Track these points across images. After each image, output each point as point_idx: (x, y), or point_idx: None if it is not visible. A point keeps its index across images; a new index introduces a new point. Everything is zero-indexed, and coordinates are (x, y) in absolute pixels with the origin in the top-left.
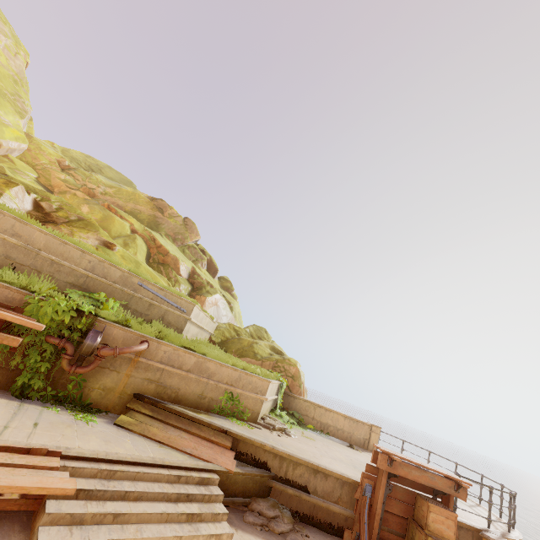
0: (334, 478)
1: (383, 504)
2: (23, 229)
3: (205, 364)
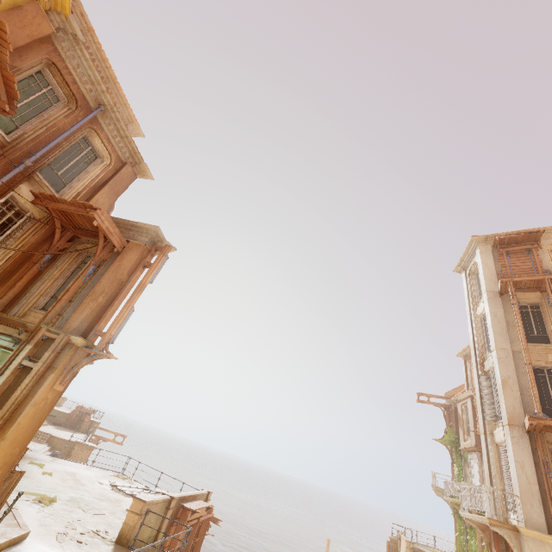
0: (64, 413)
1: (74, 418)
2: None
3: None
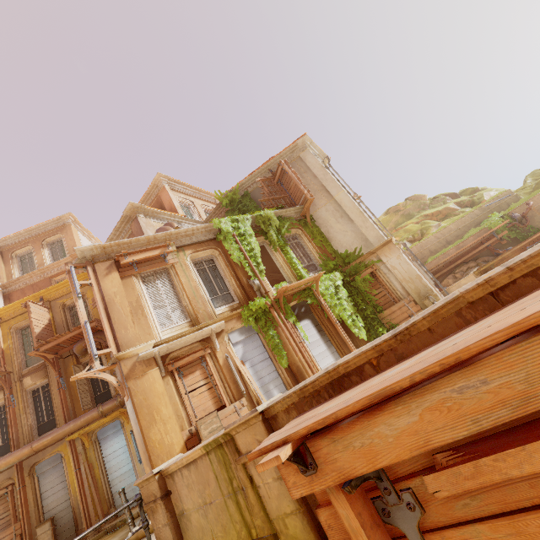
0: None
1: None
2: (448, 229)
3: None
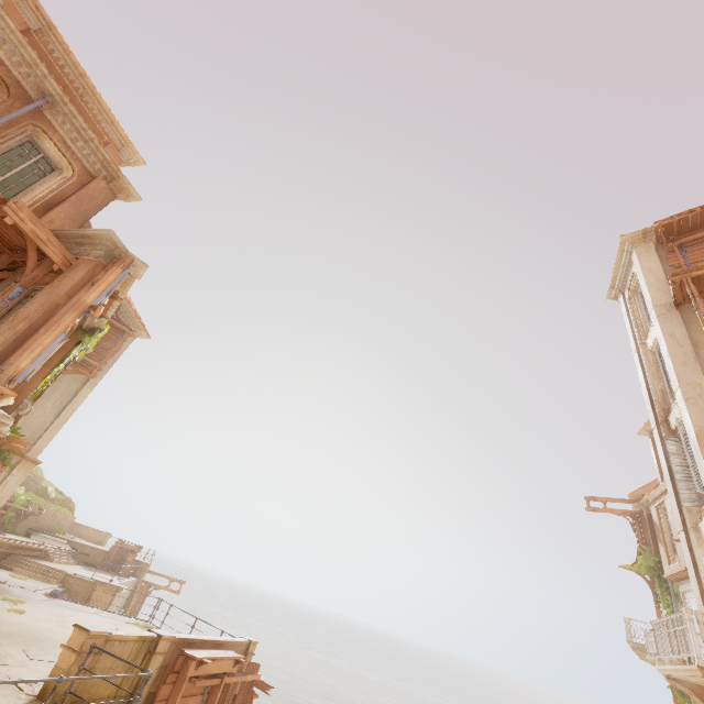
0: (100, 551)
1: (114, 557)
2: None
3: (57, 513)
